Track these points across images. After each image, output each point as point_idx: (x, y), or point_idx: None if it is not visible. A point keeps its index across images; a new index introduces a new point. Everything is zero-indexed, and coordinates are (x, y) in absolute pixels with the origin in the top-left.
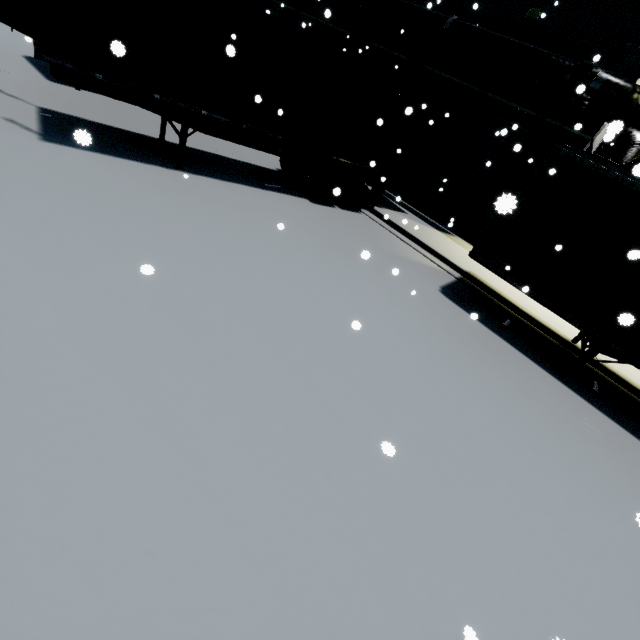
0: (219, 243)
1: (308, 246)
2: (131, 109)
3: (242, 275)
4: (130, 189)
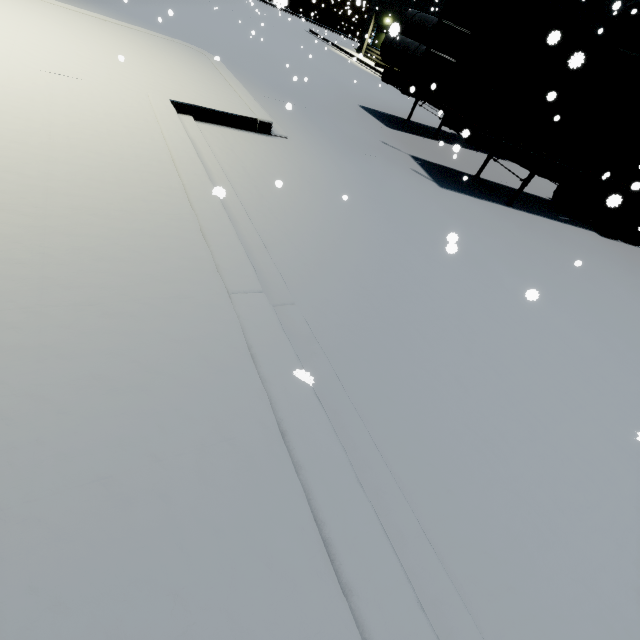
0: (594, 282)
1: None
2: (435, 146)
3: (633, 315)
4: (510, 229)
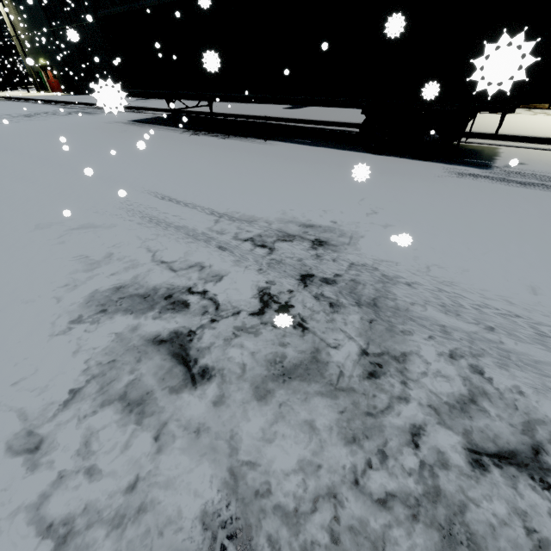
0: None
1: None
2: None
3: None
4: None
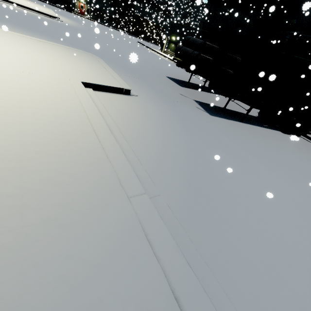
0: (289, 158)
1: (308, 158)
2: (203, 94)
3: (310, 175)
4: (245, 134)
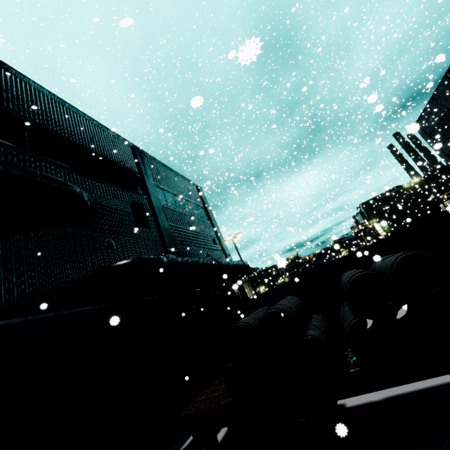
0: None
1: None
2: None
3: None
4: None
